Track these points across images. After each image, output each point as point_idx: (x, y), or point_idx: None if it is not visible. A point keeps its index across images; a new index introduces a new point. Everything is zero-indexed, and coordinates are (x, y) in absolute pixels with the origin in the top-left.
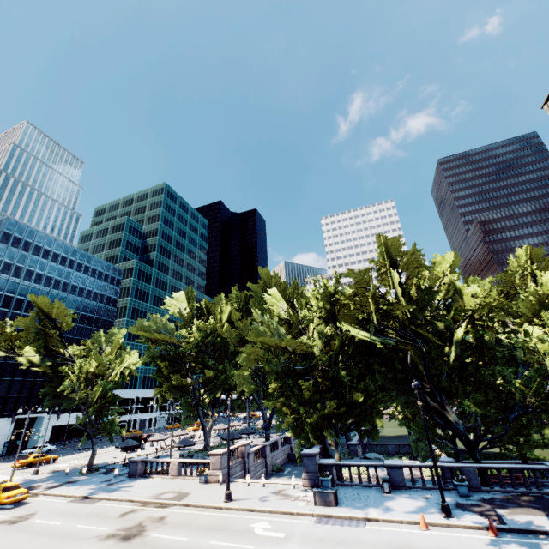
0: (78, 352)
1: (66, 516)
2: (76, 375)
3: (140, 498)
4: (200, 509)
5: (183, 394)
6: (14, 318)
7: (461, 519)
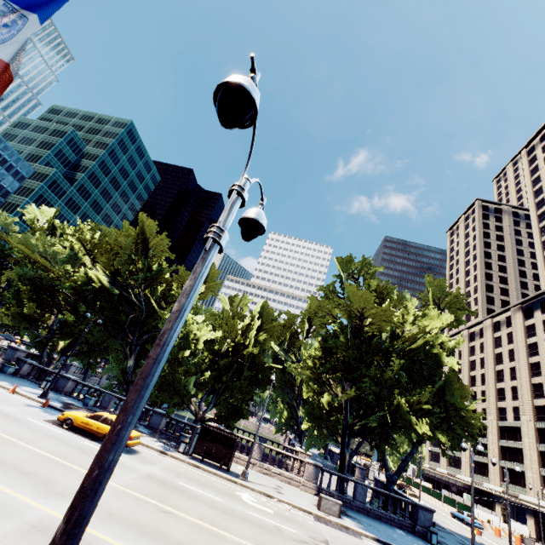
0: None
1: None
2: None
3: None
4: None
5: None
6: None
7: (45, 400)
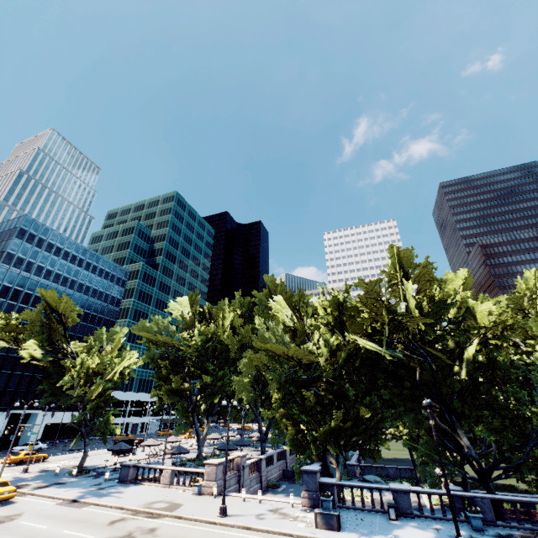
0: (80, 348)
1: (53, 520)
2: (77, 371)
3: (130, 506)
4: (193, 522)
5: (180, 398)
6: (20, 312)
7: None
